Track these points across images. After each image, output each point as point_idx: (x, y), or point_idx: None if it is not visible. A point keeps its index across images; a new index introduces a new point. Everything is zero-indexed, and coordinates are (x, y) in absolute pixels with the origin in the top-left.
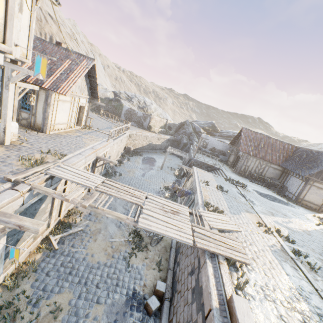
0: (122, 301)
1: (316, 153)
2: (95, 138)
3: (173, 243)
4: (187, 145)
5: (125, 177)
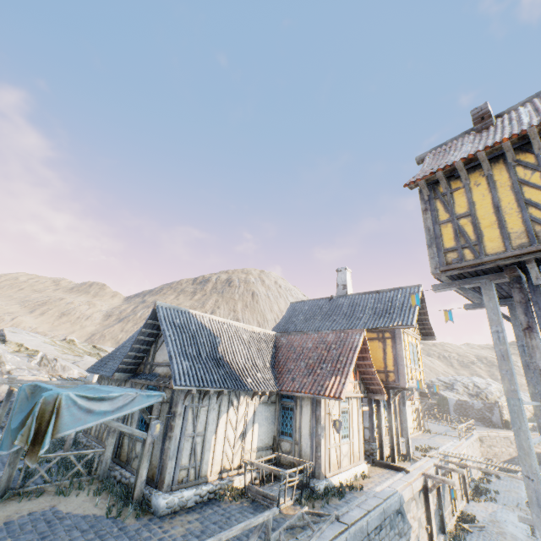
0: None
1: None
2: (444, 439)
3: None
4: None
5: (506, 496)
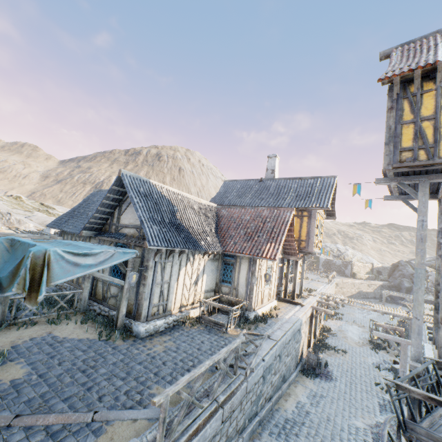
0: (378, 360)
1: None
2: (318, 284)
3: (409, 349)
4: (411, 289)
5: (347, 316)
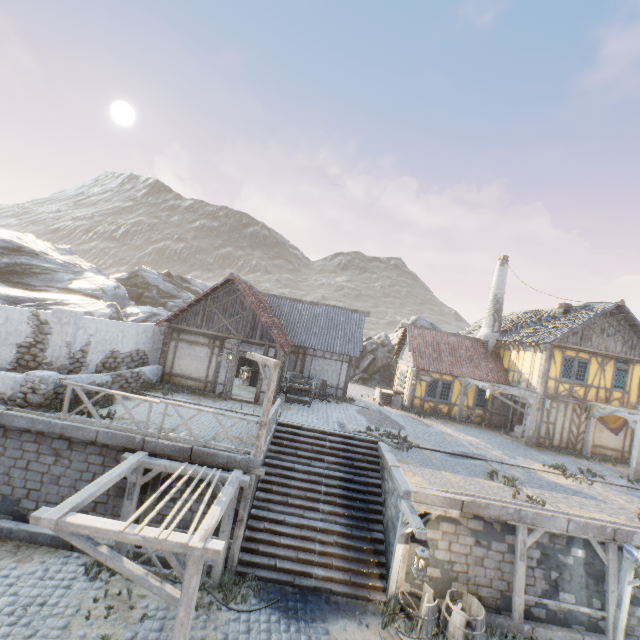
0: None
1: (316, 306)
2: None
3: None
4: None
5: None
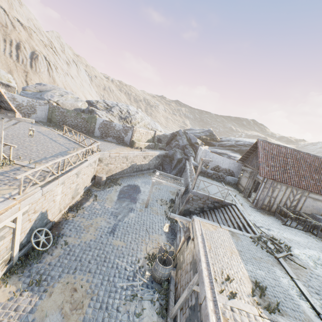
0: None
1: None
2: None
3: None
4: (182, 160)
5: (75, 246)
